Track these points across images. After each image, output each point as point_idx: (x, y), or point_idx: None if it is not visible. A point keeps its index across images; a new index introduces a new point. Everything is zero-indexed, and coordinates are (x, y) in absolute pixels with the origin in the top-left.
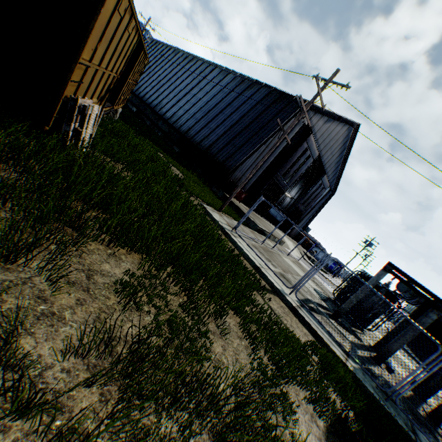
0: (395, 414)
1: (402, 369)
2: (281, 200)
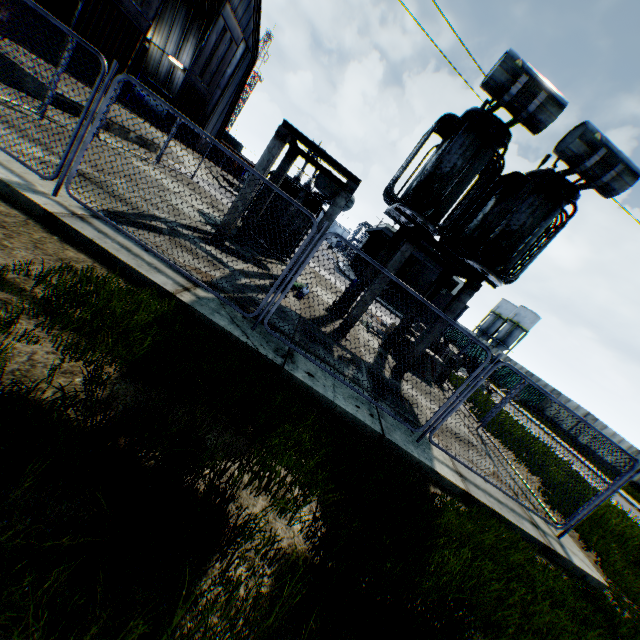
0: (261, 344)
1: (329, 295)
2: (167, 77)
